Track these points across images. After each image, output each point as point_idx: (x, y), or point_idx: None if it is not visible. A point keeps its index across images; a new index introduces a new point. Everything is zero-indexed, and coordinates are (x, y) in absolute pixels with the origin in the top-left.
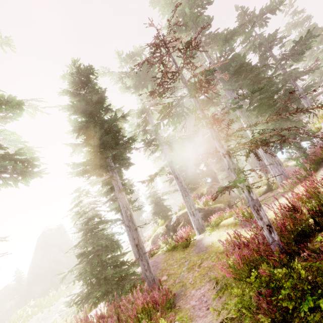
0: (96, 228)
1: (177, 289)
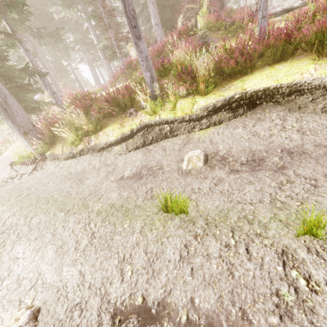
0: None
1: None
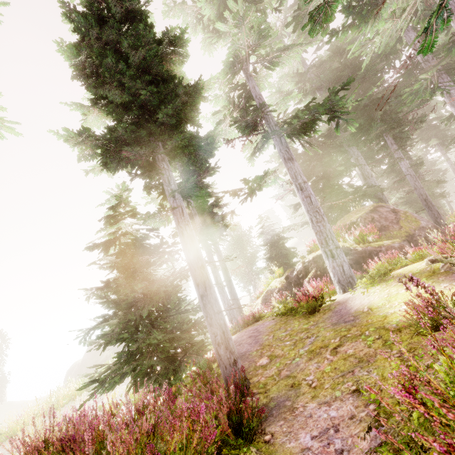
0: (137, 263)
1: (279, 392)
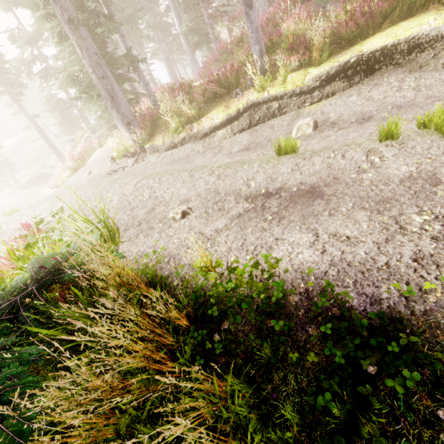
0: None
1: None
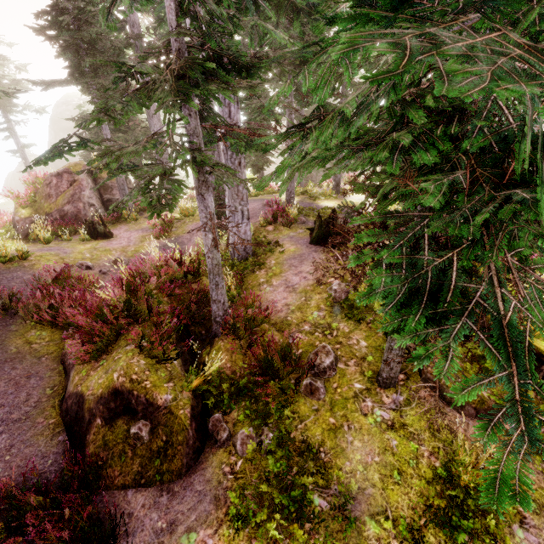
0: None
1: None
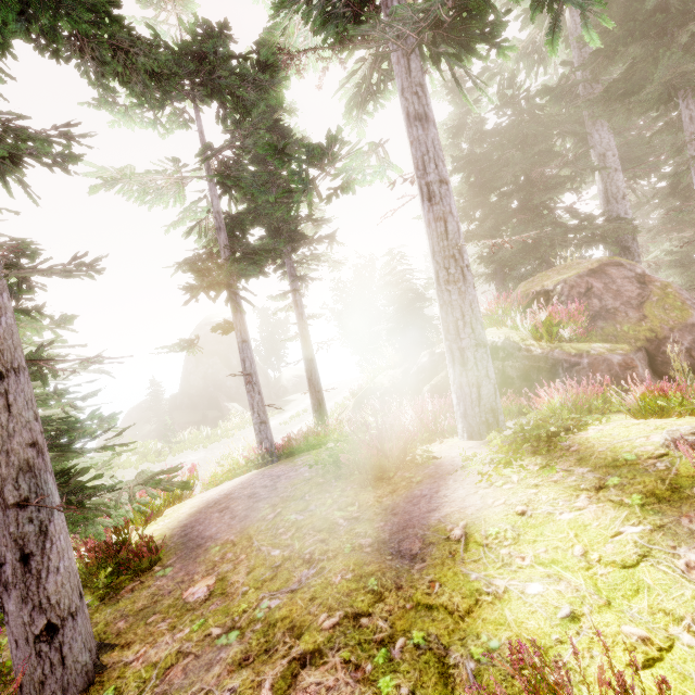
0: None
1: None
